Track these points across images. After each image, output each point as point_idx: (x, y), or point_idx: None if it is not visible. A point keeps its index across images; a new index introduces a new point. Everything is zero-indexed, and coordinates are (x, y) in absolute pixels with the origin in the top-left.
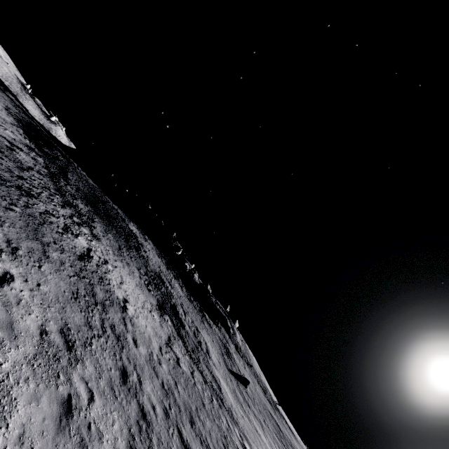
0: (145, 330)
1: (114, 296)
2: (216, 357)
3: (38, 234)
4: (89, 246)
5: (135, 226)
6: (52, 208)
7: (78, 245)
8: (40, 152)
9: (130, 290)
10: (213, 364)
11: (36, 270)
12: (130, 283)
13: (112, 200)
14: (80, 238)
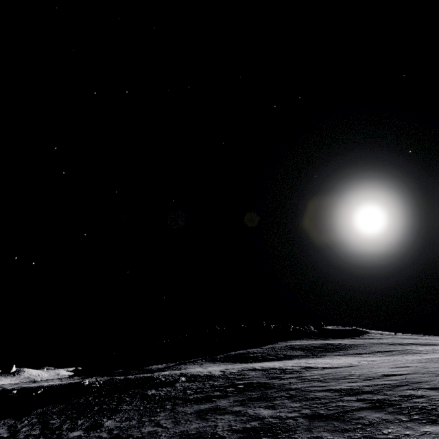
0: None
1: None
2: (437, 341)
3: None
4: None
5: (282, 343)
6: None
7: None
8: (294, 359)
9: None
10: None
11: None
12: None
13: (253, 347)
14: None
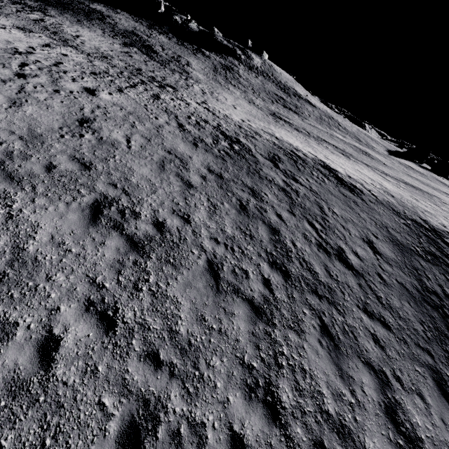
0: (97, 45)
1: (66, 33)
2: (200, 67)
3: (0, 11)
4: (42, 18)
5: (101, 5)
6: (4, 5)
7: (32, 17)
8: None
9: (88, 35)
10: (192, 69)
11: (5, 18)
12: (88, 34)
13: None
14: (33, 15)
